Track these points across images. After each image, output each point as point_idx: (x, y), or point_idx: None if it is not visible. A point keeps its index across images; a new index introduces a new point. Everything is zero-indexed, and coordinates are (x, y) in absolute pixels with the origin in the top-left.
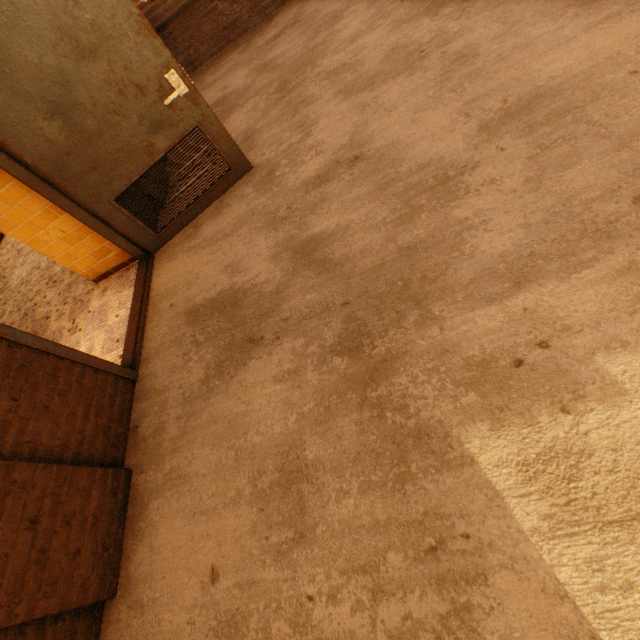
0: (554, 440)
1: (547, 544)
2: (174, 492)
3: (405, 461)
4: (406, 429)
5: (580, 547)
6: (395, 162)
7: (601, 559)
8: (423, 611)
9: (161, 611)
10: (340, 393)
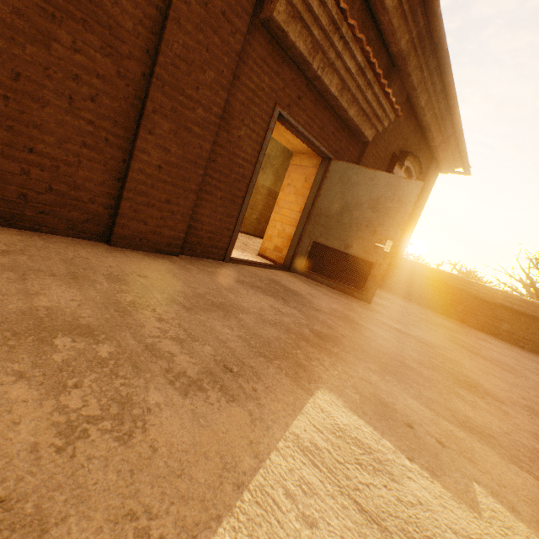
0: (379, 451)
1: (293, 445)
2: (178, 267)
3: (277, 358)
4: (298, 359)
5: (311, 472)
6: (448, 361)
7: (316, 492)
8: (181, 362)
9: (111, 258)
10: (289, 330)
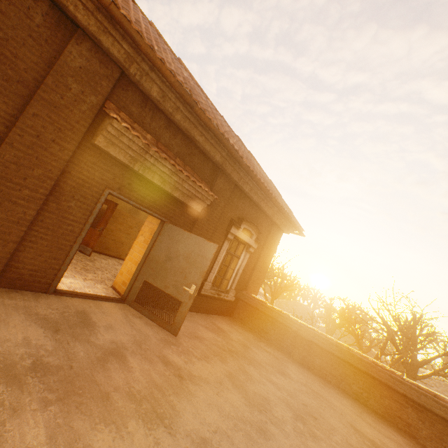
0: None
1: None
2: None
3: None
4: None
5: None
6: (178, 394)
7: None
8: None
9: None
10: (4, 361)
